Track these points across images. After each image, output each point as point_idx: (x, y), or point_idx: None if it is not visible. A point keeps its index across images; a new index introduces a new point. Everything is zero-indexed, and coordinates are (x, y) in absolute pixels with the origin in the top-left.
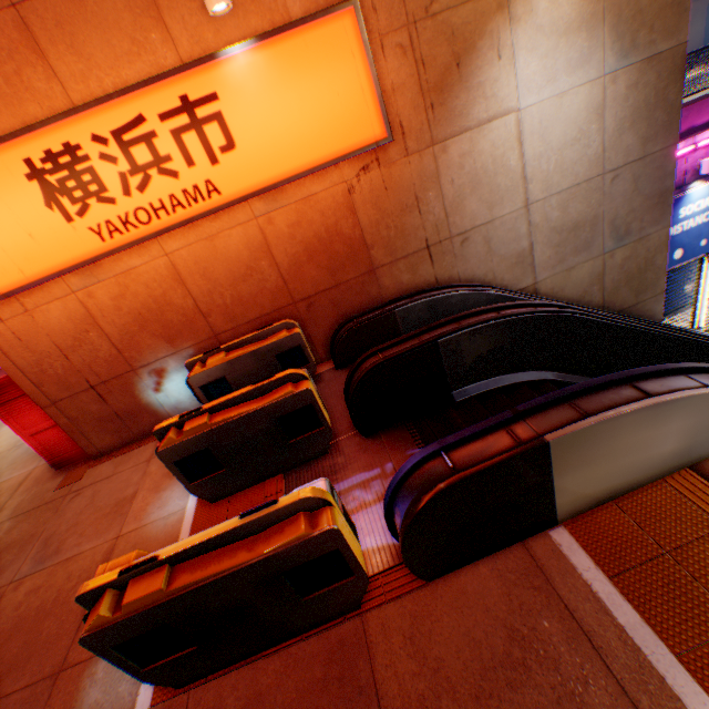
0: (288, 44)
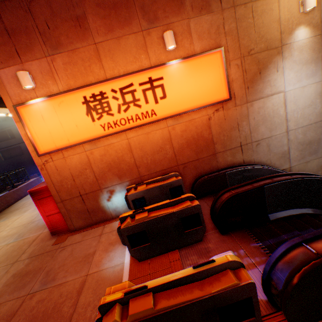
0: (194, 61)
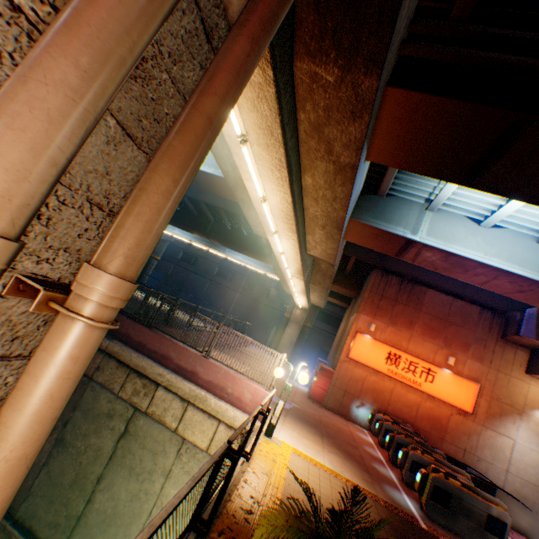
0: (458, 378)
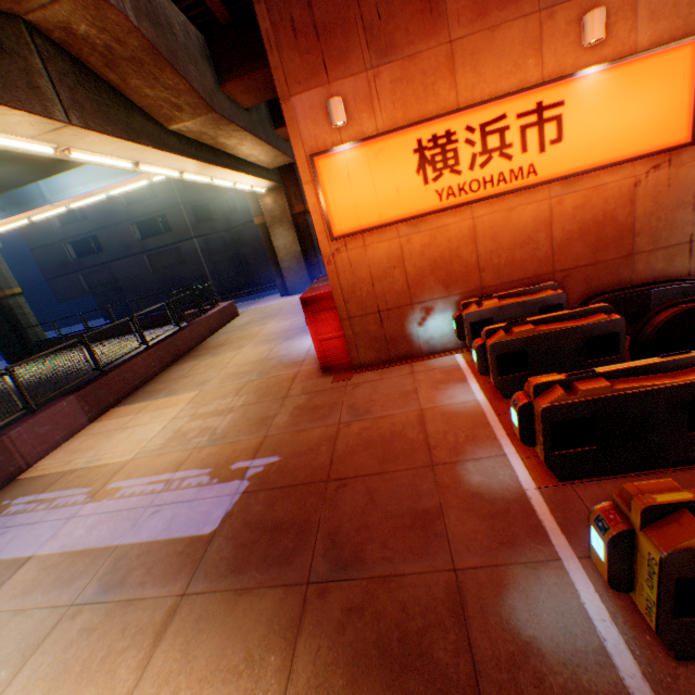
0: (631, 68)
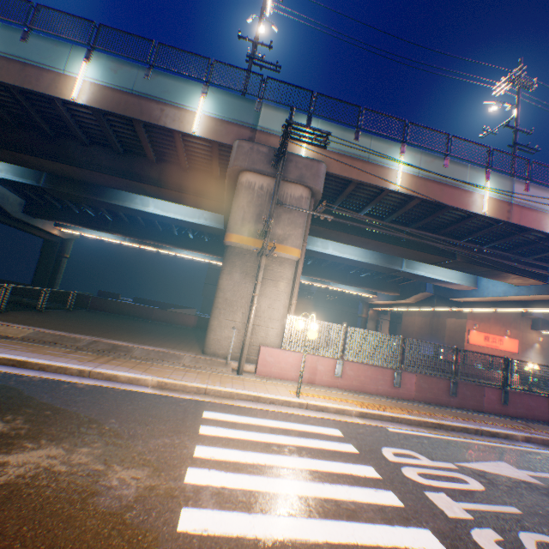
0: (510, 339)
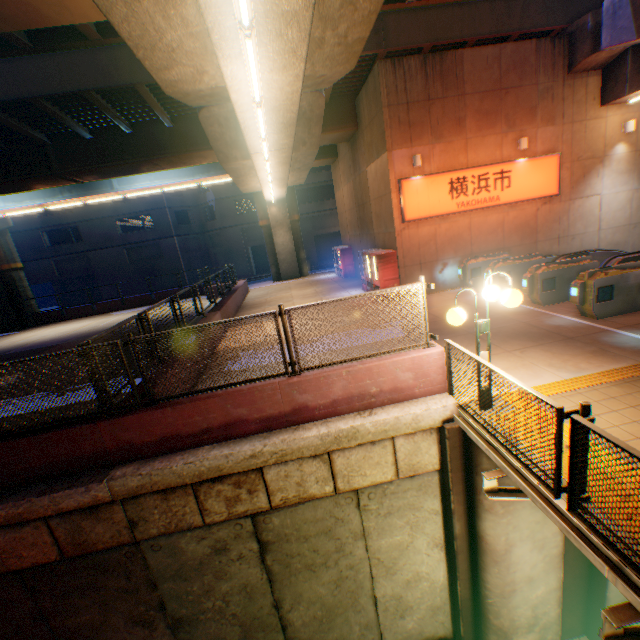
0: (535, 162)
